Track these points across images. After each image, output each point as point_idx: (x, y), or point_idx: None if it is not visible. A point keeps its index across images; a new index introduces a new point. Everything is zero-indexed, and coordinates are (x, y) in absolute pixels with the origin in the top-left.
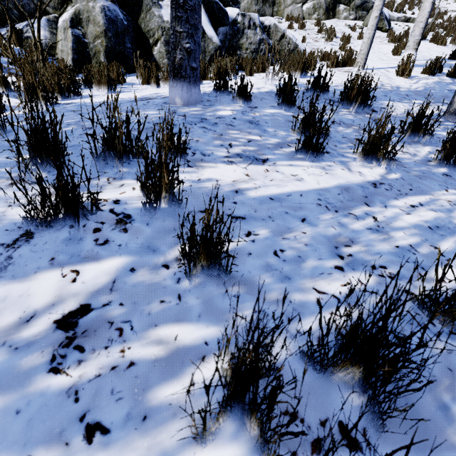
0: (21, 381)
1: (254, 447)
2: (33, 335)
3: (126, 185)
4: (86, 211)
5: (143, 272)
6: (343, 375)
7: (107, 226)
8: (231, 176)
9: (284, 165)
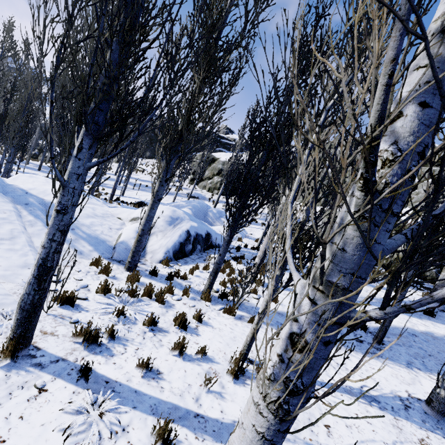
0: None
1: None
2: None
3: None
4: None
5: None
6: None
7: None
8: None
9: None
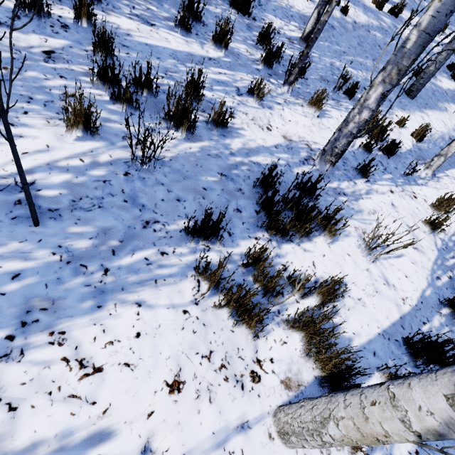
0: (35, 61)
1: (109, 94)
2: (35, 52)
3: (64, 10)
4: (45, 15)
5: (76, 49)
6: (143, 95)
7: (57, 26)
8: (128, 26)
9: (164, 32)
